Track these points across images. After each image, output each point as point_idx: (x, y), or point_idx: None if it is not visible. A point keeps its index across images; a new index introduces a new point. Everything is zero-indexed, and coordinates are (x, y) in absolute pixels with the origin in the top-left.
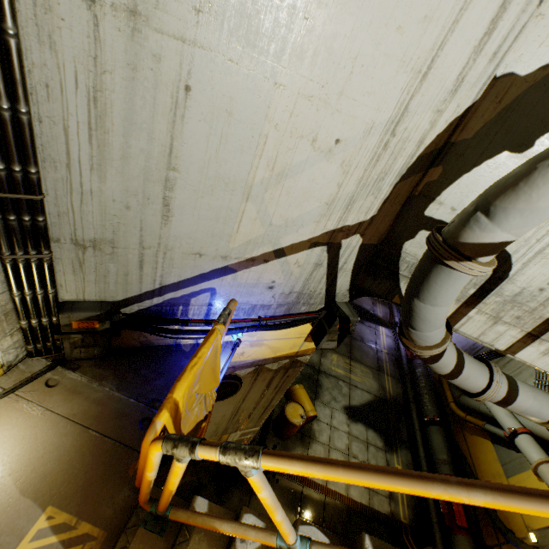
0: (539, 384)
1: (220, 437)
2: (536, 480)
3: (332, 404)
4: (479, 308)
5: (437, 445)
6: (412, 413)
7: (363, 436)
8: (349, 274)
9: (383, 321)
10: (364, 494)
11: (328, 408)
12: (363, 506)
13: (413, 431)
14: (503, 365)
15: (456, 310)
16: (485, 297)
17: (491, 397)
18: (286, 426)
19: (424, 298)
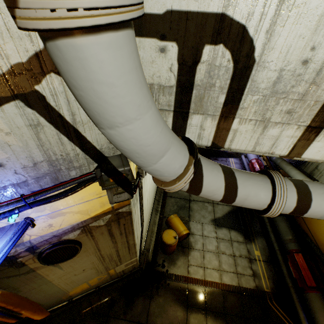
0: None
1: (108, 272)
2: None
3: (201, 220)
4: (239, 116)
5: (283, 230)
6: None
7: (227, 237)
8: (94, 126)
9: (231, 154)
10: (233, 278)
11: (199, 224)
12: (234, 287)
13: (264, 224)
14: None
15: (217, 127)
16: (241, 100)
17: (280, 211)
18: (166, 247)
19: (95, 121)
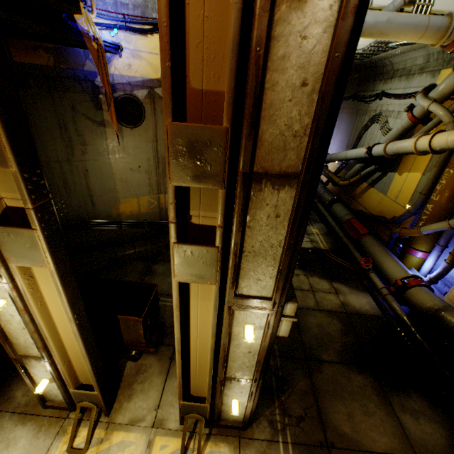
0: (383, 127)
1: (159, 199)
2: (399, 177)
3: None
4: None
5: (339, 210)
6: (319, 207)
7: None
8: None
9: None
10: None
11: None
12: None
13: (322, 216)
14: (363, 142)
15: None
16: None
17: None
18: None
19: None
